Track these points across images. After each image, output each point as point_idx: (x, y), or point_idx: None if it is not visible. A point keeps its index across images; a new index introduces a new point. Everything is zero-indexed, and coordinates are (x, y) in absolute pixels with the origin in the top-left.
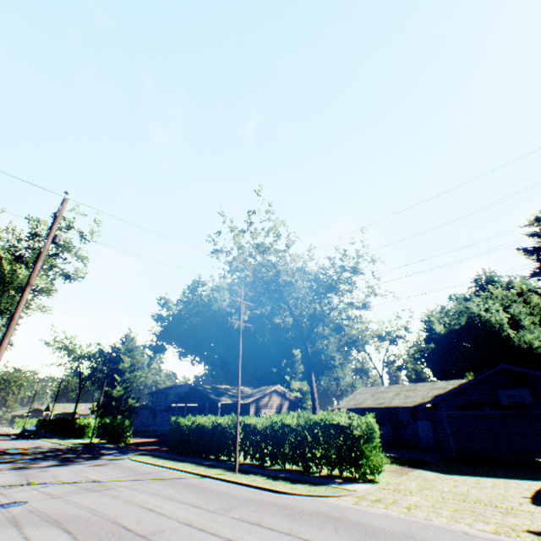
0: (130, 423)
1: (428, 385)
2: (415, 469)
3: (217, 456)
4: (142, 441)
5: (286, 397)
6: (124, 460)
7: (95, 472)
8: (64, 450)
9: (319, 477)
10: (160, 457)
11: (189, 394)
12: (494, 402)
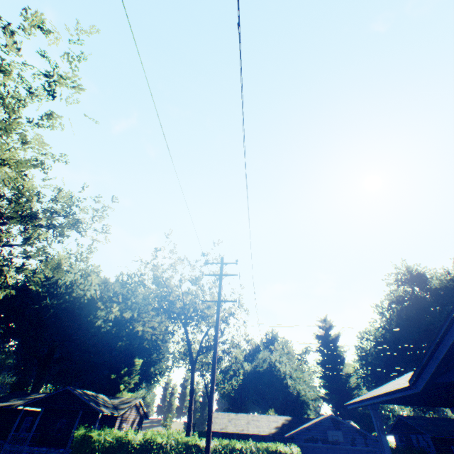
0: None
1: (266, 418)
2: None
3: None
4: None
5: (139, 412)
6: None
7: None
8: None
9: None
10: None
11: (53, 397)
12: (324, 438)
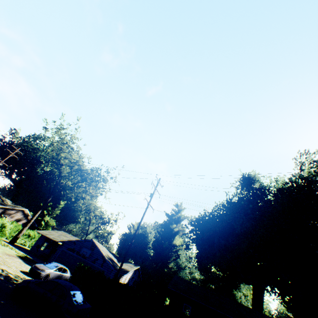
0: None
1: None
2: (20, 258)
3: None
4: None
5: (27, 218)
6: None
7: None
8: None
9: None
10: None
11: None
12: (79, 252)
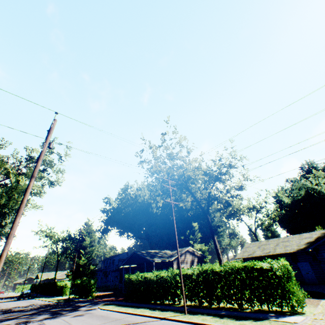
0: (94, 281)
1: (297, 237)
2: (320, 300)
3: (162, 301)
4: (102, 294)
5: (195, 255)
6: (96, 310)
7: (79, 321)
8: (52, 306)
9: (253, 312)
10: (121, 306)
11: (131, 258)
12: None
